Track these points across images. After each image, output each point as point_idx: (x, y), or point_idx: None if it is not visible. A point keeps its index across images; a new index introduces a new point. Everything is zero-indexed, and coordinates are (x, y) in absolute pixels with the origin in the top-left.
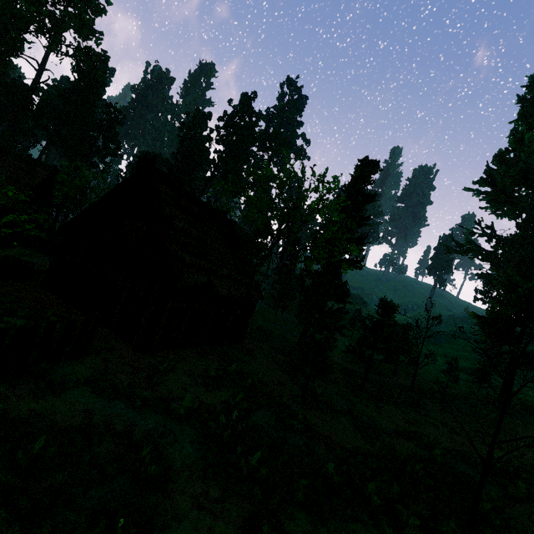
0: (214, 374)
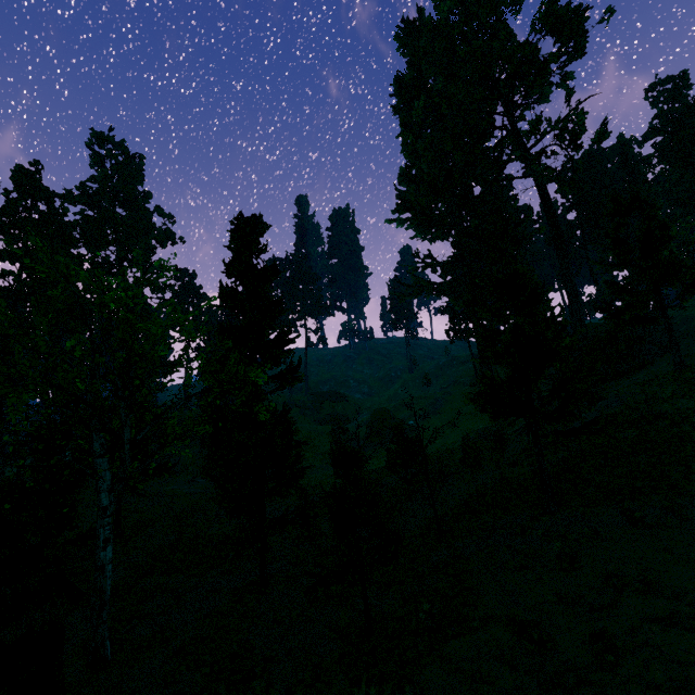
0: None
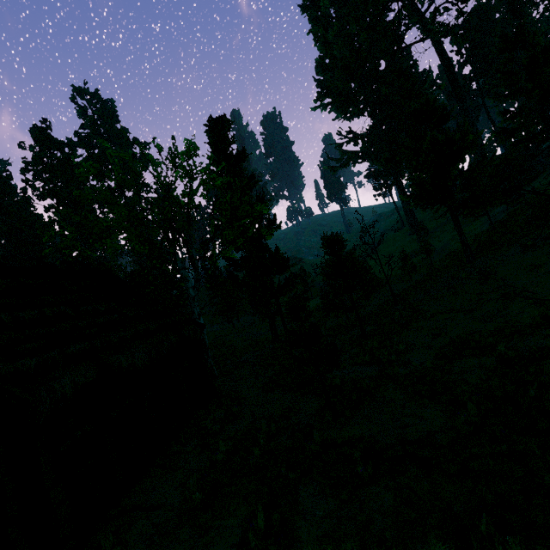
0: (199, 496)
